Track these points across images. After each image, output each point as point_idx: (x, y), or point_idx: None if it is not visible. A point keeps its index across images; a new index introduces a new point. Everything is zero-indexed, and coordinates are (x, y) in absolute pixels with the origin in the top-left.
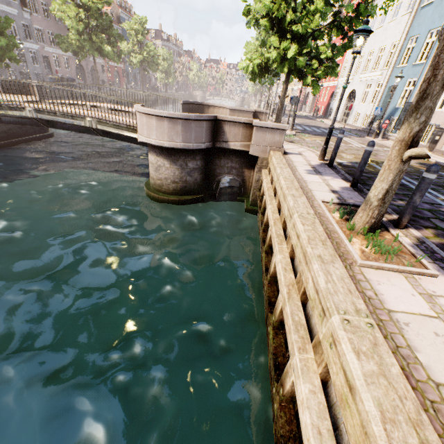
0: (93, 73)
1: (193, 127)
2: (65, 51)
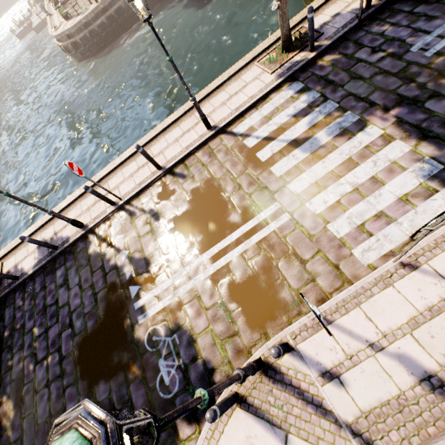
0: None
1: None
2: None
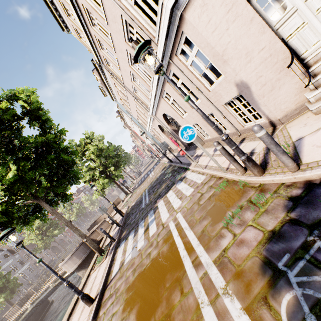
0: (61, 242)
1: (79, 251)
2: (40, 252)
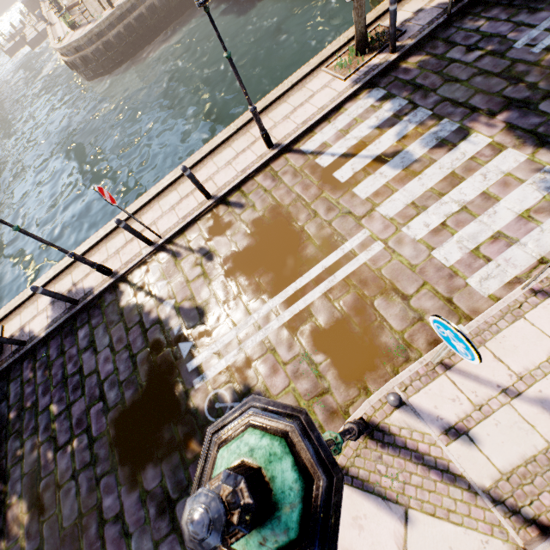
0: None
1: None
2: None
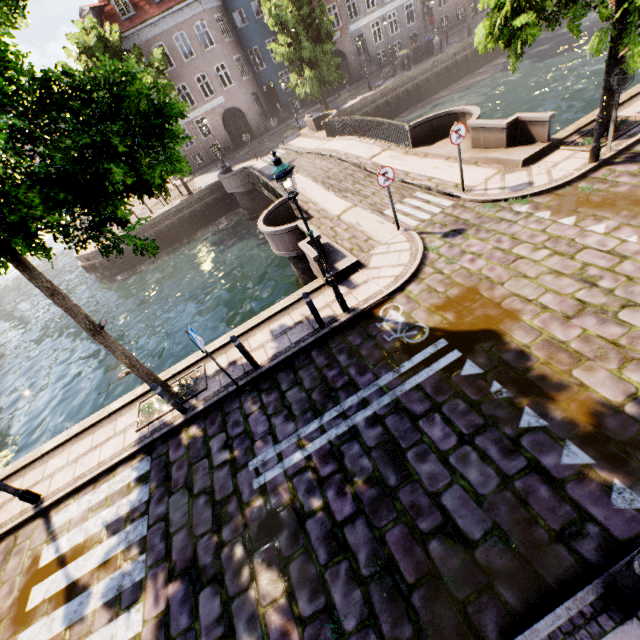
0: None
1: (277, 239)
2: None
